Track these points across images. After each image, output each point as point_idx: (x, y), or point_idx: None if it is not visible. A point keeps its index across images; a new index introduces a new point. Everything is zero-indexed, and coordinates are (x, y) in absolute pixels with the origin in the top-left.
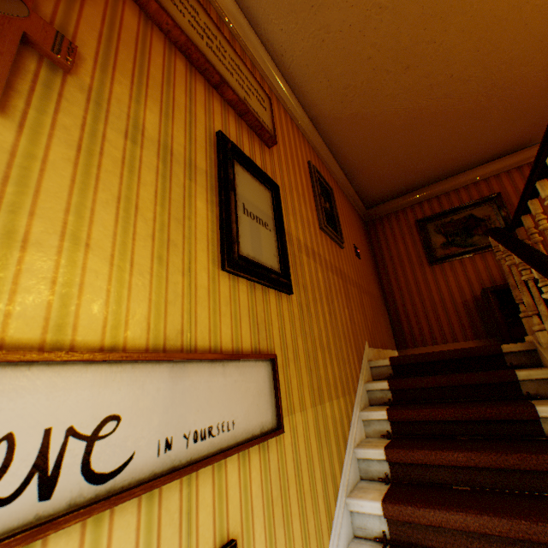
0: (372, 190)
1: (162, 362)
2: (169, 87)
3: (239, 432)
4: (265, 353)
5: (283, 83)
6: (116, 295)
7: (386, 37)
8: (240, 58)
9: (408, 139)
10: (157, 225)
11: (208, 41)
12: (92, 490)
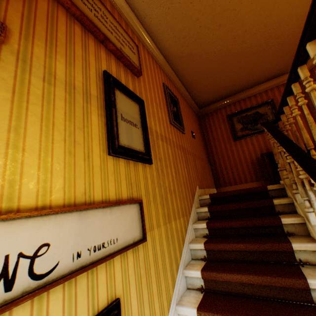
0: (202, 98)
1: (73, 211)
2: (70, 45)
3: (120, 244)
4: (136, 199)
5: (146, 35)
6: (44, 177)
7: (207, 6)
8: (117, 21)
9: (222, 68)
10: (67, 133)
11: (95, 12)
12: (36, 283)
